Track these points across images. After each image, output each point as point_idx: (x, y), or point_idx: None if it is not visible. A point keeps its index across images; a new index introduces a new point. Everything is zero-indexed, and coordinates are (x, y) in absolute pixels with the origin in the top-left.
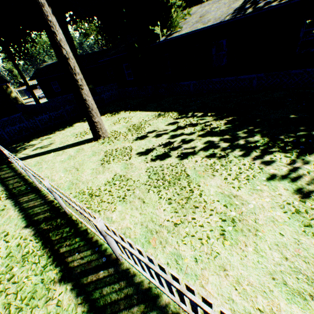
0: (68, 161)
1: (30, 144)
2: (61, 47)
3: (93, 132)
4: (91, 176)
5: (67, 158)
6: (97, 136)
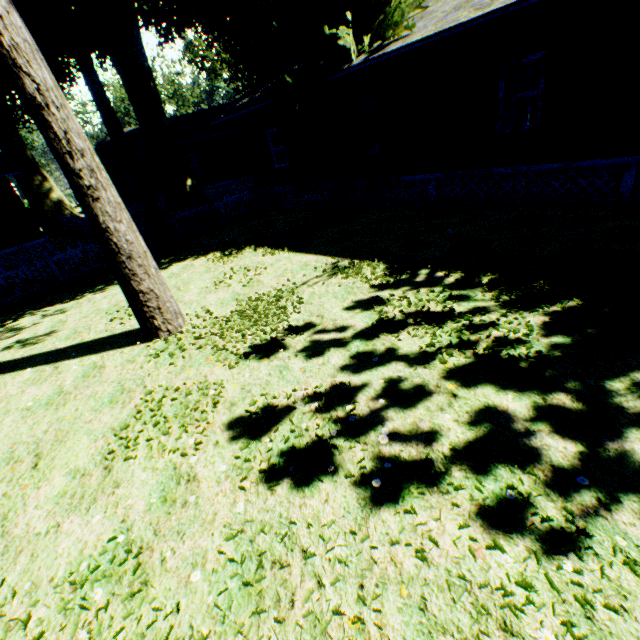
0: (42, 412)
1: (12, 328)
2: (18, 69)
3: (138, 317)
4: (48, 517)
5: (48, 398)
6: (149, 328)
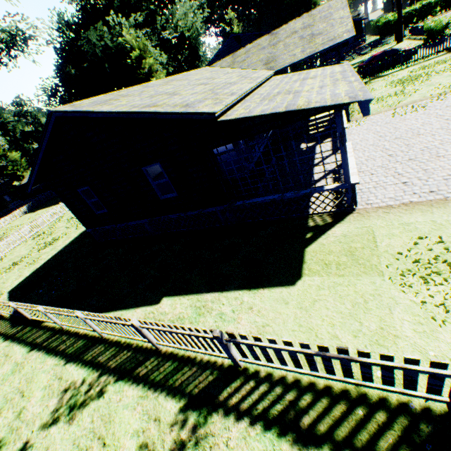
0: None
1: None
2: None
3: None
4: None
5: None
6: None
